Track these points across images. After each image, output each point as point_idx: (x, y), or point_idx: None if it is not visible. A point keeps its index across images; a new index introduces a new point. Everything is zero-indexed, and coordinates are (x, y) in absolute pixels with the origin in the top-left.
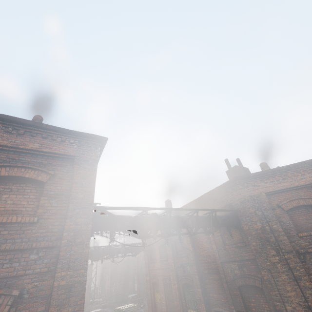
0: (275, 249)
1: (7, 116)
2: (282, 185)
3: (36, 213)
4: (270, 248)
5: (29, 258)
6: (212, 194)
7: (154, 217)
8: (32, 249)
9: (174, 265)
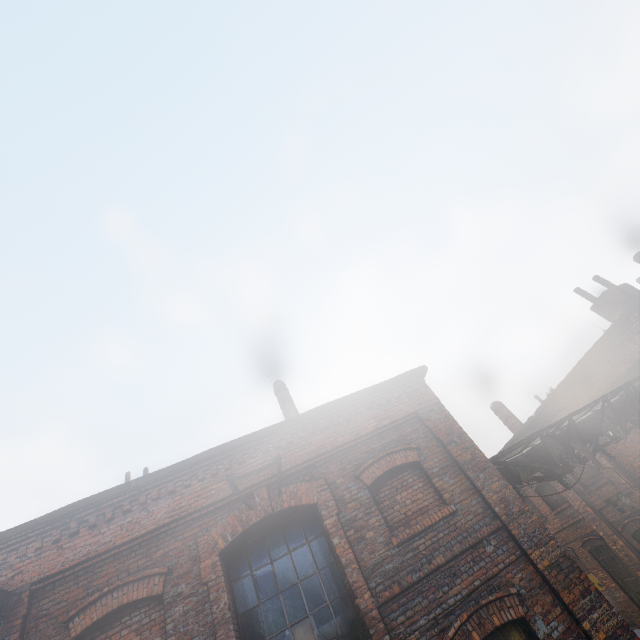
0: None
1: (323, 406)
2: None
3: (446, 501)
4: None
5: (487, 551)
6: (593, 358)
7: (553, 440)
8: (480, 541)
9: (592, 510)
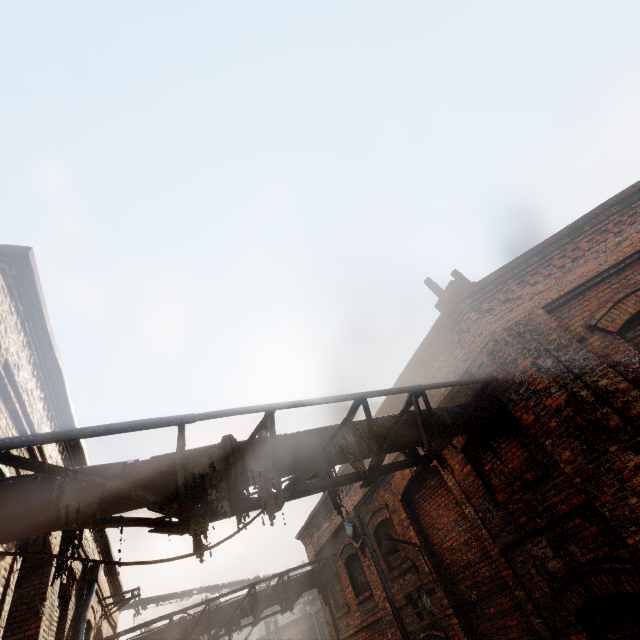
0: (633, 447)
1: None
2: (577, 273)
3: None
4: (619, 449)
5: None
6: (417, 369)
7: (221, 448)
8: None
9: (391, 607)
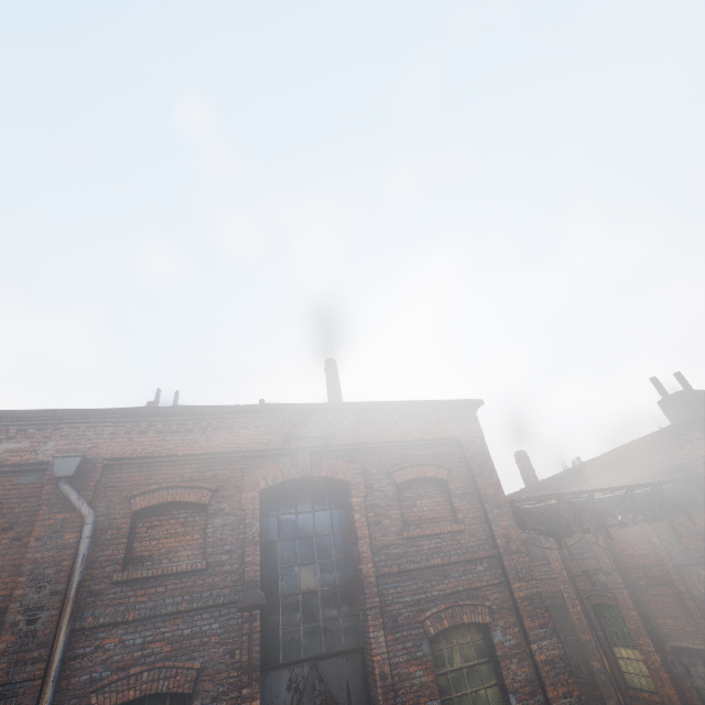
0: None
1: (379, 402)
2: None
3: (458, 519)
4: None
5: (477, 569)
6: (636, 448)
7: (567, 505)
8: (475, 560)
9: (567, 574)
